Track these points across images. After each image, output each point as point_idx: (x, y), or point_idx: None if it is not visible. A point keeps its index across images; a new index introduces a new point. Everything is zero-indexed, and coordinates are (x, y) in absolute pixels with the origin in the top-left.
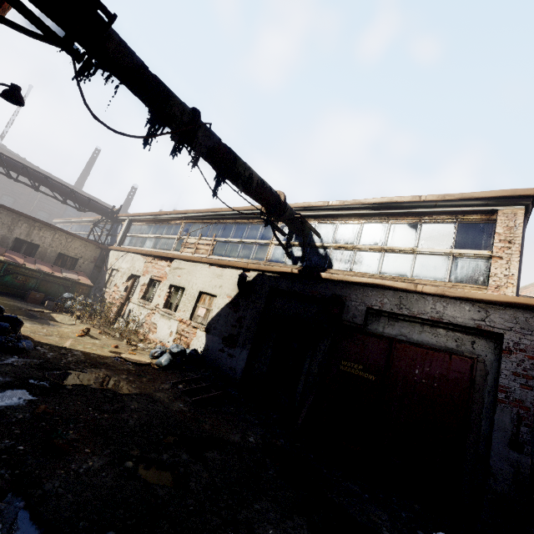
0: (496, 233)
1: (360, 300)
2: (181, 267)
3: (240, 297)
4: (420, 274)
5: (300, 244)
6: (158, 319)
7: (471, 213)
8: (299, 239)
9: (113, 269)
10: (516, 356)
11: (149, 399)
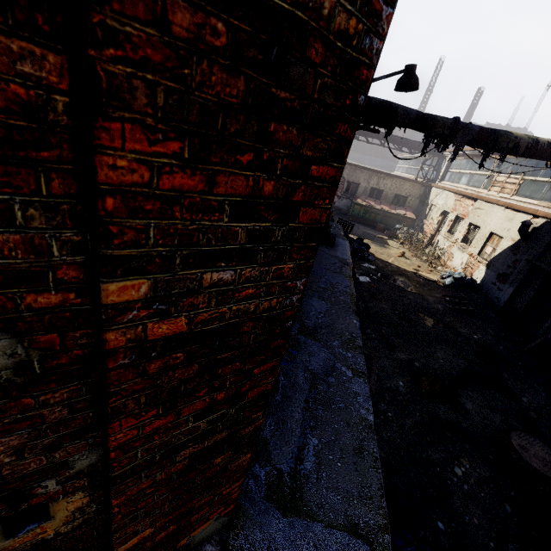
0: None
1: None
2: (481, 208)
3: (522, 242)
4: None
5: None
6: (455, 250)
7: None
8: None
9: (432, 205)
10: None
11: (421, 297)
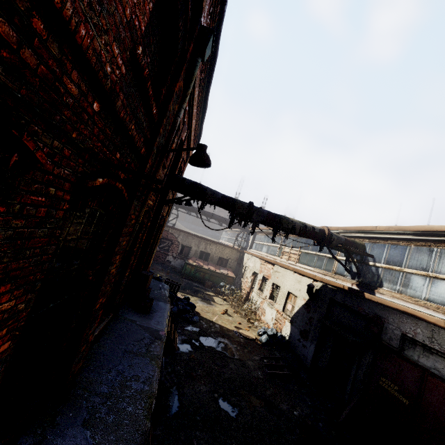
0: None
1: (396, 325)
2: (278, 271)
3: (311, 301)
4: None
5: (357, 262)
6: (266, 306)
7: None
8: (356, 256)
9: (246, 266)
10: None
11: (242, 364)
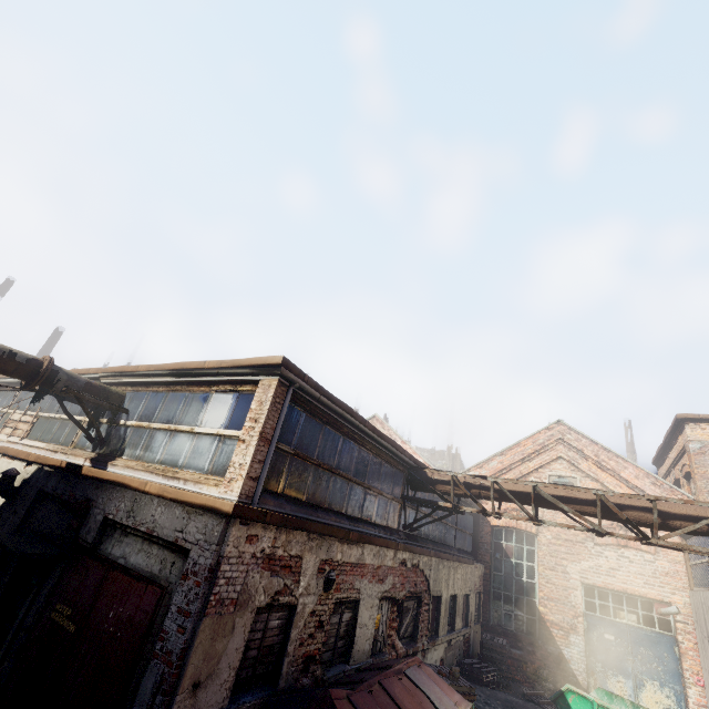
0: (250, 409)
1: (103, 506)
2: None
3: (7, 505)
4: (188, 464)
5: (107, 422)
6: None
7: (247, 382)
8: (110, 414)
9: None
10: (189, 583)
11: None
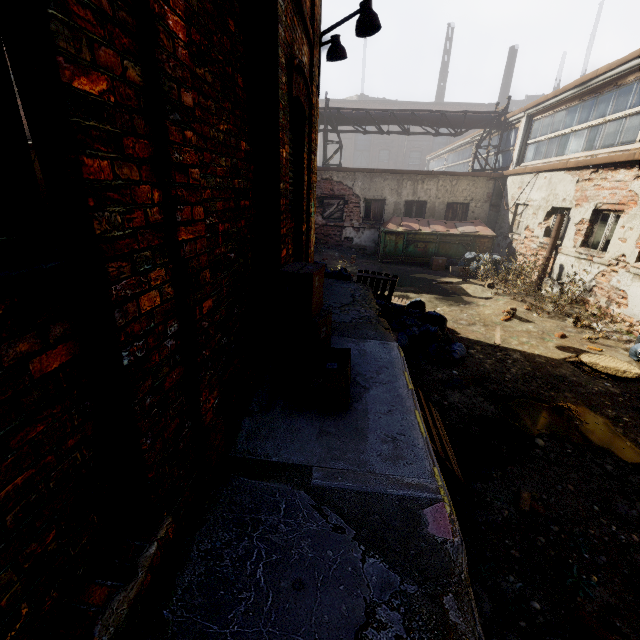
0: None
1: None
2: None
3: None
4: None
5: None
6: (628, 282)
7: None
8: None
9: (517, 205)
10: None
11: None
